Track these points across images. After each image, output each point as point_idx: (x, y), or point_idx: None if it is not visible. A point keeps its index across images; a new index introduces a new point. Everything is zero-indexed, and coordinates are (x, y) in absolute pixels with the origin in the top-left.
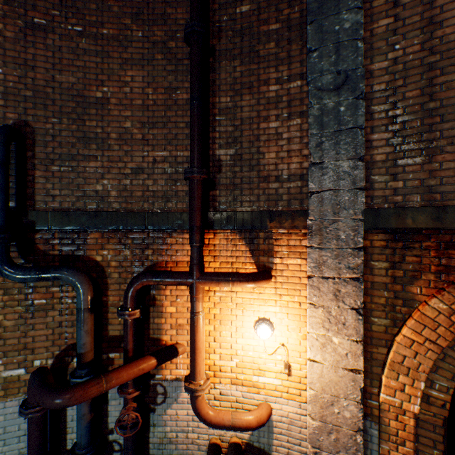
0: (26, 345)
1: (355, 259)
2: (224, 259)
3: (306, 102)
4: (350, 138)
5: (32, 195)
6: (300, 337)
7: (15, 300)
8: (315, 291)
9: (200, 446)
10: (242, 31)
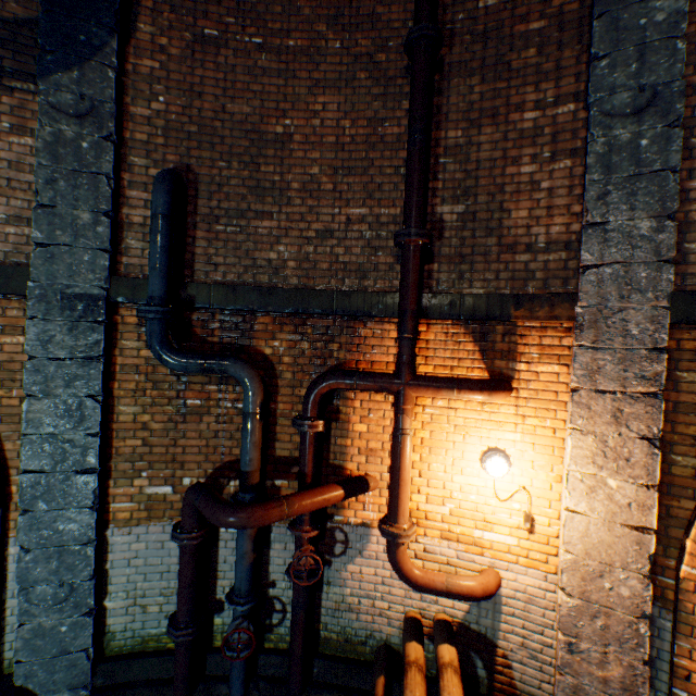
0: (175, 456)
1: (651, 365)
2: (440, 362)
3: (581, 135)
4: (654, 187)
5: (191, 262)
6: (551, 478)
7: (165, 397)
8: (582, 410)
9: (390, 620)
10: (485, 34)
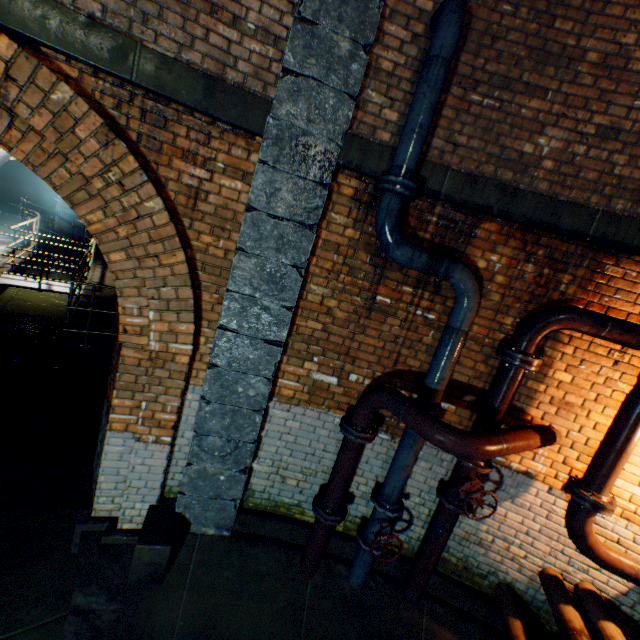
0: (348, 350)
1: None
2: None
3: None
4: None
5: (428, 135)
6: None
7: (356, 286)
8: None
9: (521, 567)
10: None
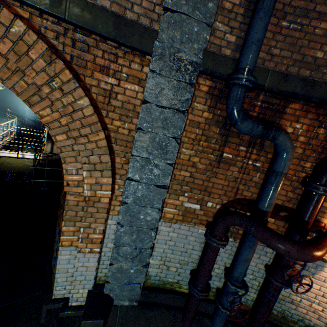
0: (206, 188)
1: None
2: None
3: None
4: None
5: None
6: None
7: (210, 148)
8: None
9: (320, 317)
10: None
